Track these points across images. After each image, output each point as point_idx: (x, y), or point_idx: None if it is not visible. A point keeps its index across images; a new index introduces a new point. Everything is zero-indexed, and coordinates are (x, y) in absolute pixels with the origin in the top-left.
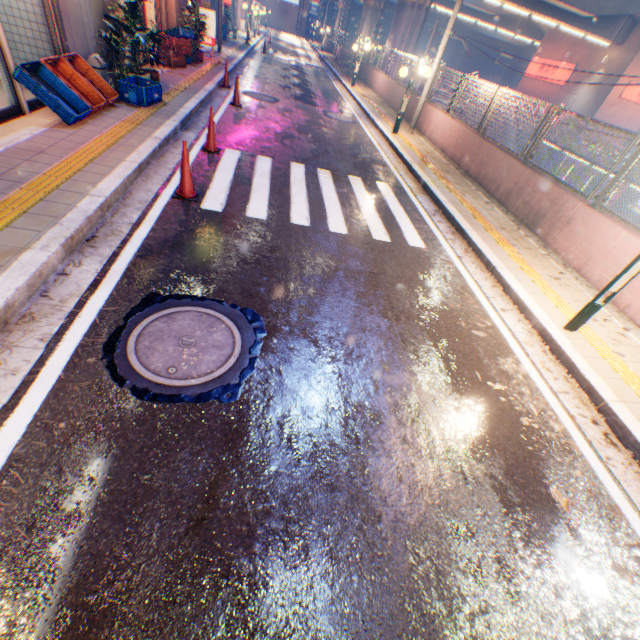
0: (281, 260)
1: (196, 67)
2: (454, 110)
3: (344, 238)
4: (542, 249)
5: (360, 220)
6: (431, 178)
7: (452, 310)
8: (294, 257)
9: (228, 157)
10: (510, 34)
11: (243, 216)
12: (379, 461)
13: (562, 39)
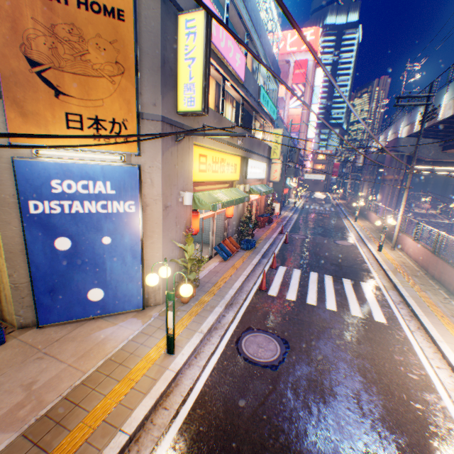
0: (299, 319)
1: (269, 225)
2: (418, 238)
3: (333, 312)
4: None
5: (345, 303)
6: (400, 280)
7: (395, 359)
8: (306, 319)
9: (280, 270)
10: None
11: (284, 298)
12: (333, 411)
13: None
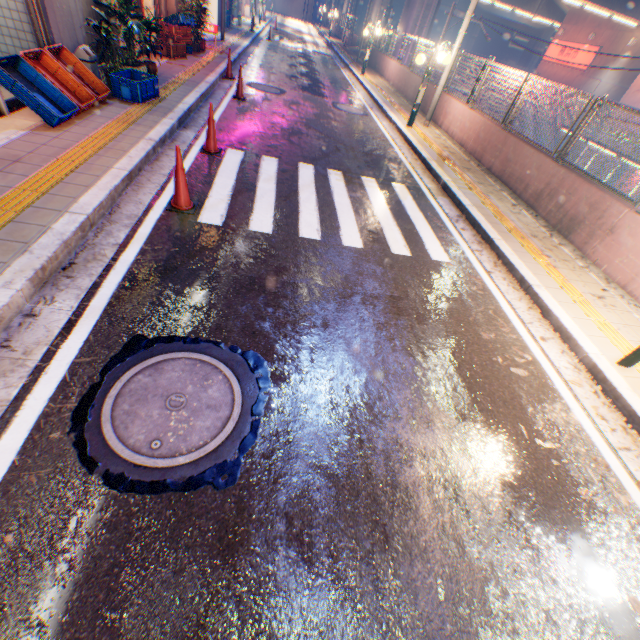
0: (289, 284)
1: (197, 57)
2: (475, 100)
3: (359, 253)
4: (580, 260)
5: (376, 230)
6: (451, 177)
7: (486, 341)
8: (303, 280)
9: (230, 158)
10: (528, 15)
11: (245, 230)
12: (413, 567)
13: (585, 20)
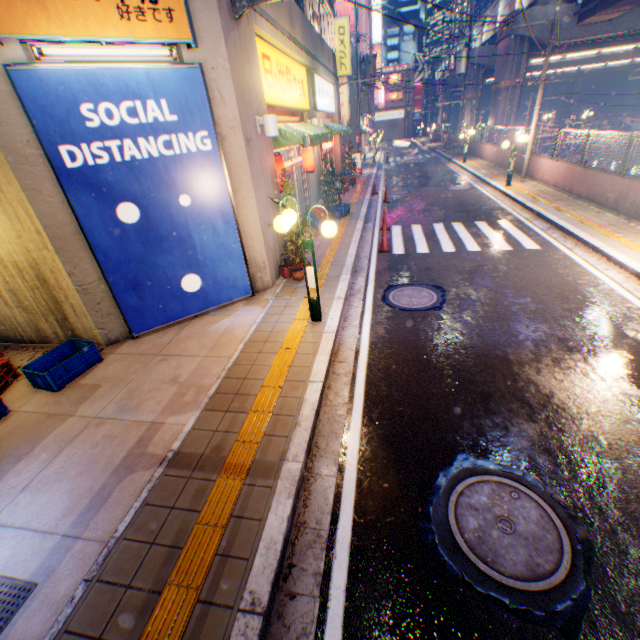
0: (443, 267)
1: (353, 189)
2: (557, 155)
3: (478, 253)
4: None
5: (487, 243)
6: (542, 208)
7: (561, 274)
8: (450, 265)
9: (394, 230)
10: (624, 61)
11: (415, 254)
12: (514, 323)
13: None
